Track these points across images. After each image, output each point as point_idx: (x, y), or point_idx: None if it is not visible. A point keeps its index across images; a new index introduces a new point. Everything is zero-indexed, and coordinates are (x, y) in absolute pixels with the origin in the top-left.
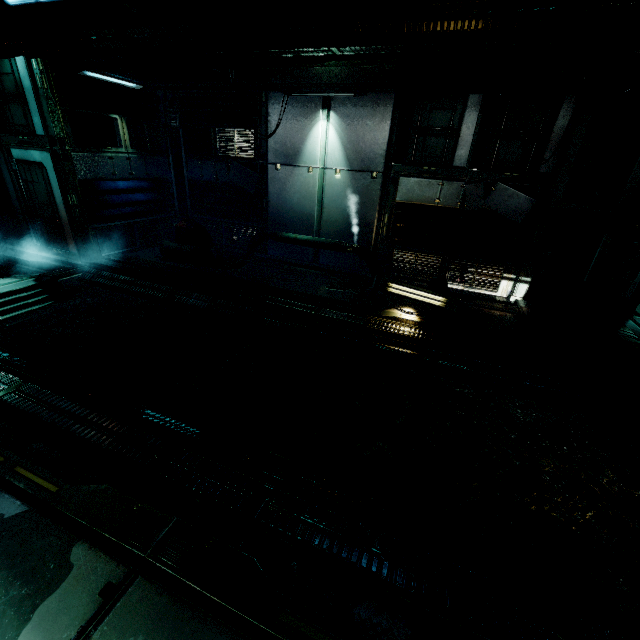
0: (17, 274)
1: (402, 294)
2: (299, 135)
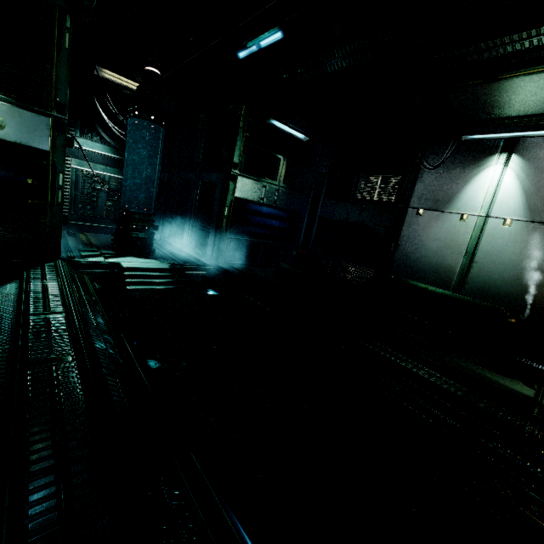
0: (163, 259)
1: None
2: (458, 180)
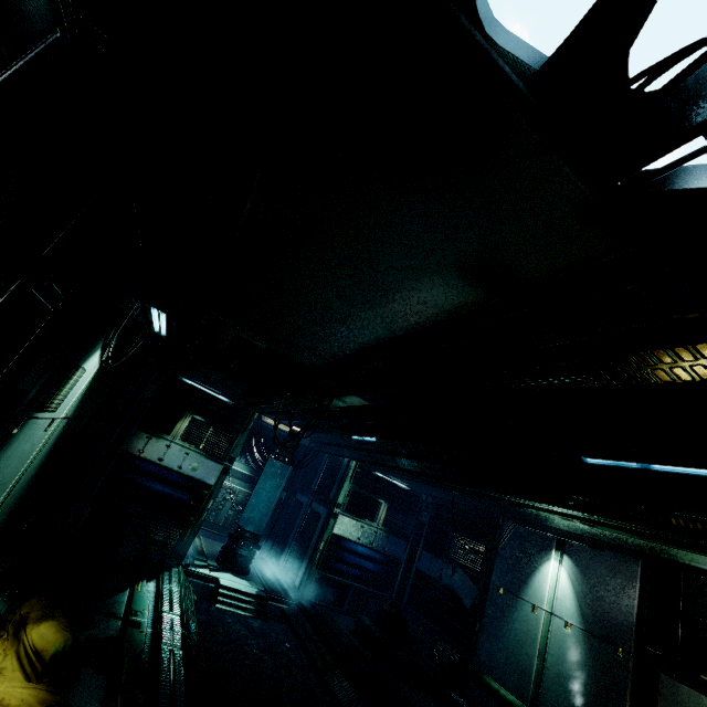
0: (254, 581)
1: None
2: (527, 565)
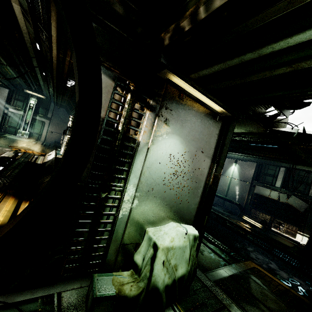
0: None
1: (247, 220)
2: (226, 167)
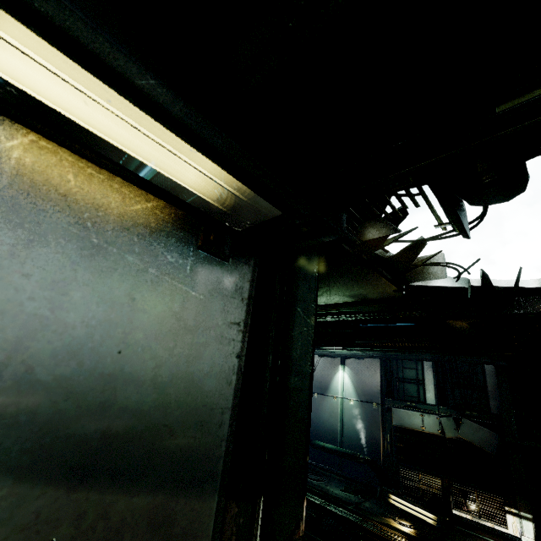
0: None
1: (400, 506)
2: (328, 377)
